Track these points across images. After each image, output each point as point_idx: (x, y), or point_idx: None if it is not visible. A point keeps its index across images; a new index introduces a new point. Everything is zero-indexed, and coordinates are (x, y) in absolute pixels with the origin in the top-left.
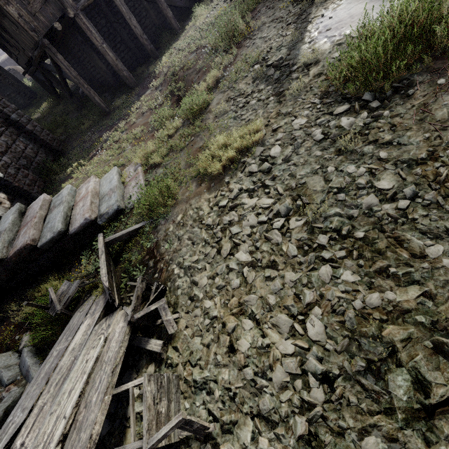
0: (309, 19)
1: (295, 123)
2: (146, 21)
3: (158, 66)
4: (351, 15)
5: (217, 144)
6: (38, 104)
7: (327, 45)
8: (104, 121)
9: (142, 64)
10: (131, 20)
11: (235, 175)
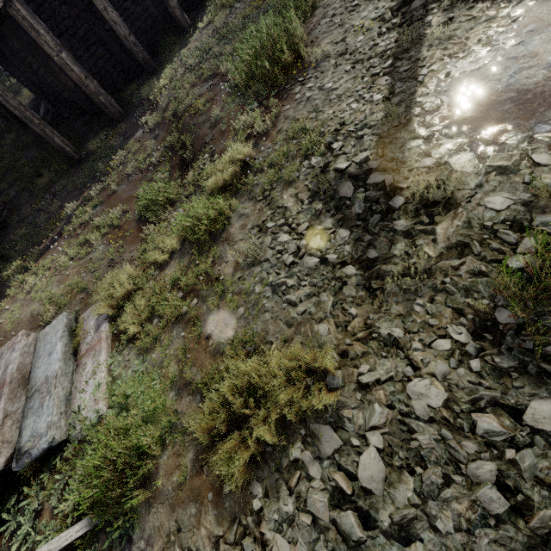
0: (417, 73)
1: (414, 392)
2: (136, 9)
3: (155, 91)
4: (517, 92)
5: (238, 375)
6: None
7: (469, 162)
8: (71, 177)
9: (133, 78)
10: (108, 12)
11: (275, 490)
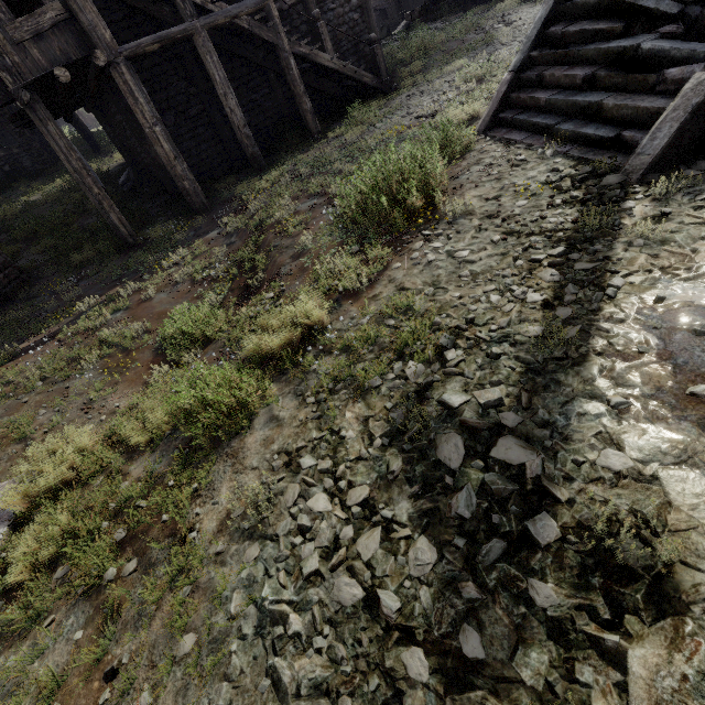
0: (604, 279)
1: None
2: (265, 103)
3: (252, 191)
4: None
5: None
6: (52, 177)
7: None
8: (111, 263)
9: (236, 170)
10: (227, 98)
11: None
